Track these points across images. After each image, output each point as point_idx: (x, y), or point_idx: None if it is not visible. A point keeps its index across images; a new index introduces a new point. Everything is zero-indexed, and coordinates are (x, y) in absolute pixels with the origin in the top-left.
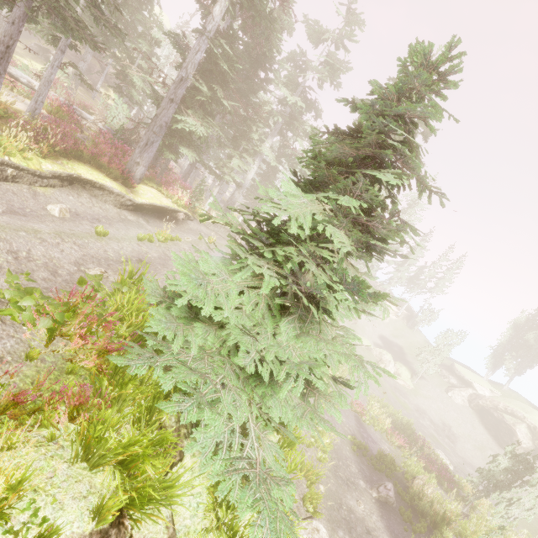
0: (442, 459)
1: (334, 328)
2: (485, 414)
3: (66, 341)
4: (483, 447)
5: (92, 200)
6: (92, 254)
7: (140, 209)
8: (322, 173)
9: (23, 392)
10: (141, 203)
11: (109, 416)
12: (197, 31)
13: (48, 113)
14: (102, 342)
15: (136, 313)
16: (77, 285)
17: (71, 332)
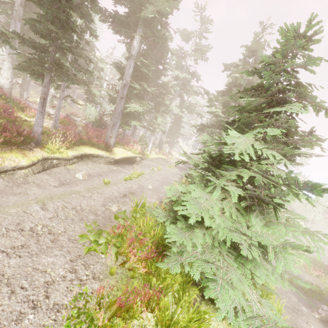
0: None
1: (282, 212)
2: None
3: (122, 257)
4: None
5: (94, 164)
6: (107, 197)
7: (117, 162)
8: (250, 119)
9: (119, 298)
10: (118, 158)
11: (168, 303)
12: (127, 58)
13: (59, 123)
14: (143, 254)
15: (150, 229)
16: (114, 220)
17: (125, 251)
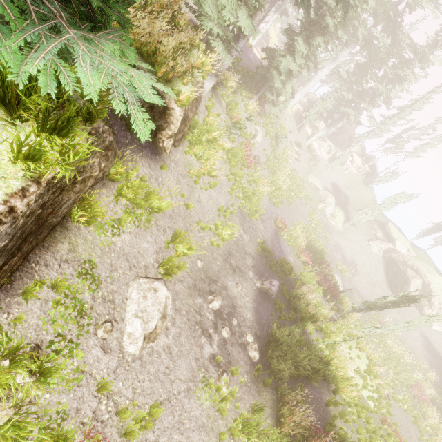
0: (337, 281)
1: None
2: (392, 265)
3: None
4: (375, 285)
5: None
6: None
7: None
8: None
9: None
10: None
11: None
12: None
13: None
14: None
15: None
16: None
17: None
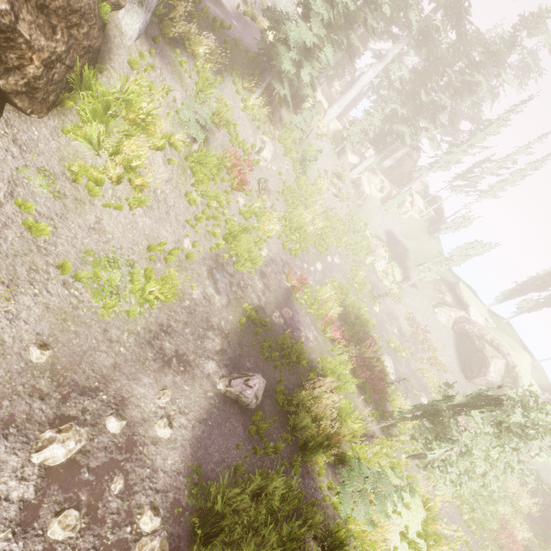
0: (386, 367)
1: None
2: (465, 340)
3: None
4: (444, 368)
5: None
6: None
7: None
8: None
9: None
10: None
11: None
12: None
13: None
14: None
15: None
16: None
17: None
